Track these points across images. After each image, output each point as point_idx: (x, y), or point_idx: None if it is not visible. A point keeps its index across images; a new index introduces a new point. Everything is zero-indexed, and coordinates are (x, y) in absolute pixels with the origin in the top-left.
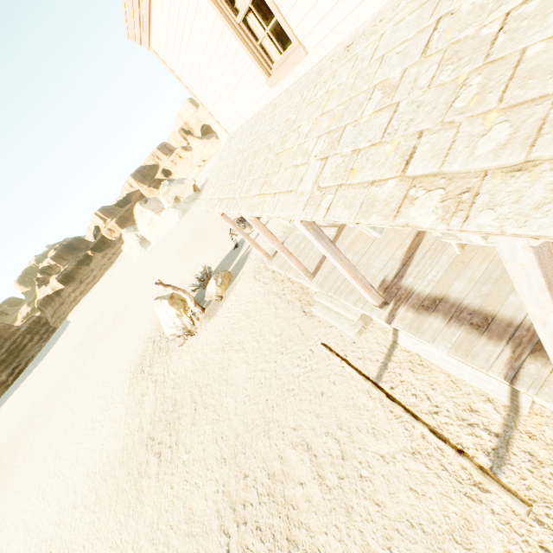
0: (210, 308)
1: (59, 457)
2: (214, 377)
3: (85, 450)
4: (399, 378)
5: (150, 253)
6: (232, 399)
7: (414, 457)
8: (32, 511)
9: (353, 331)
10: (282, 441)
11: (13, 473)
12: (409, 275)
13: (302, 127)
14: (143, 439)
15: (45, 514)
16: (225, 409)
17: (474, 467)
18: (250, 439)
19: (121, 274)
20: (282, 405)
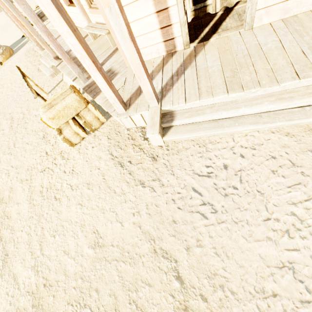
0: None
1: None
2: None
3: None
4: (56, 91)
5: None
6: None
7: None
8: None
9: (49, 74)
10: (3, 119)
11: None
12: None
13: None
14: None
15: None
16: None
17: (29, 90)
18: None
19: None
20: (9, 106)
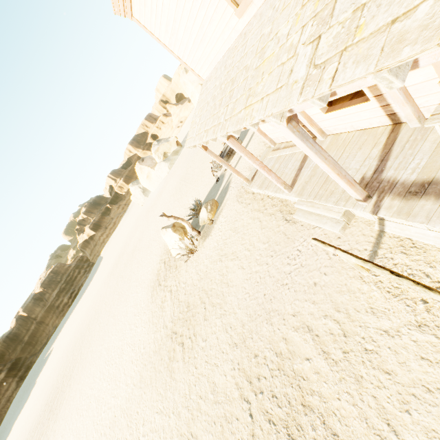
0: (204, 231)
1: (110, 351)
2: (216, 282)
3: (128, 345)
4: (392, 262)
5: (151, 199)
6: (234, 297)
7: (420, 329)
8: (98, 388)
9: (337, 227)
10: (284, 326)
11: (82, 364)
12: (390, 168)
13: (281, 31)
14: (168, 334)
15: (107, 390)
16: (229, 306)
17: None
18: (254, 327)
19: (132, 218)
20: (279, 297)
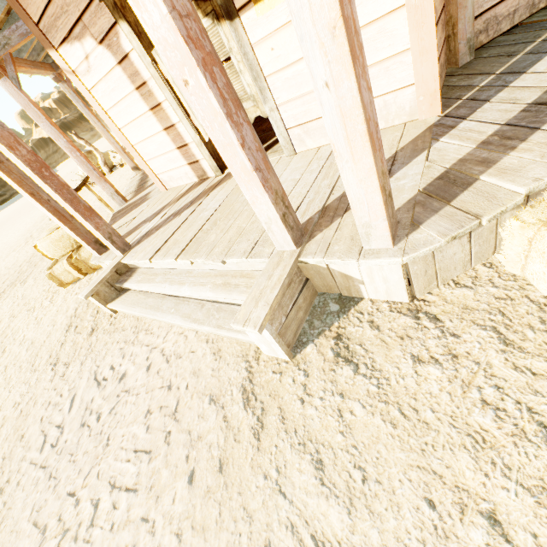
0: (115, 172)
1: None
2: None
3: (2, 243)
4: None
5: None
6: None
7: None
8: None
9: None
10: None
11: None
12: None
13: None
14: (28, 236)
15: None
16: None
17: None
18: None
19: None
20: None
